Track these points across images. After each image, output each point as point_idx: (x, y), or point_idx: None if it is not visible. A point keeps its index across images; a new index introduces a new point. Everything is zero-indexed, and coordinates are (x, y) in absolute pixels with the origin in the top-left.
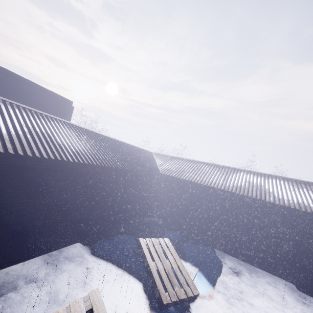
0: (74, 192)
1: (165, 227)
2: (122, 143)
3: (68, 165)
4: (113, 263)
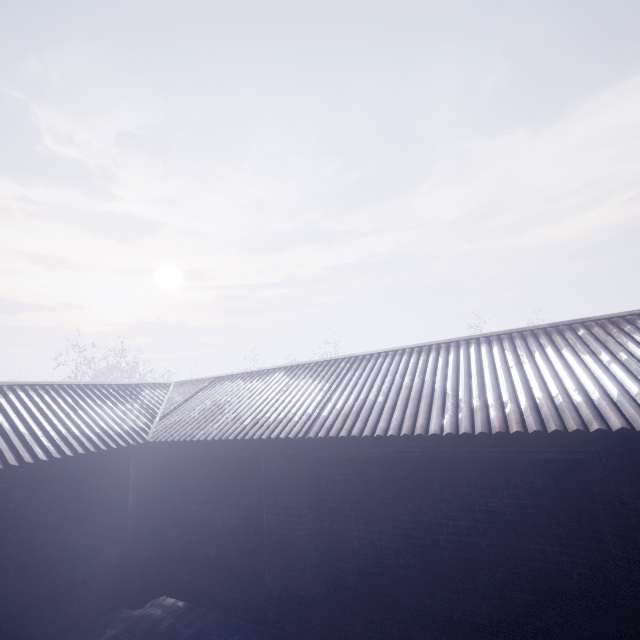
0: None
1: (172, 635)
2: (12, 387)
3: None
4: None
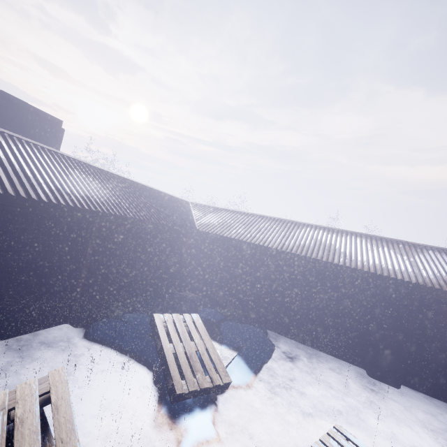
0: (56, 249)
1: (202, 303)
2: (141, 185)
3: (40, 206)
4: (115, 349)
